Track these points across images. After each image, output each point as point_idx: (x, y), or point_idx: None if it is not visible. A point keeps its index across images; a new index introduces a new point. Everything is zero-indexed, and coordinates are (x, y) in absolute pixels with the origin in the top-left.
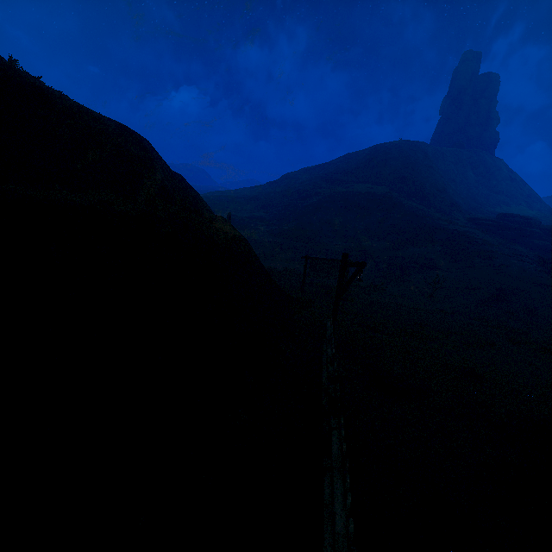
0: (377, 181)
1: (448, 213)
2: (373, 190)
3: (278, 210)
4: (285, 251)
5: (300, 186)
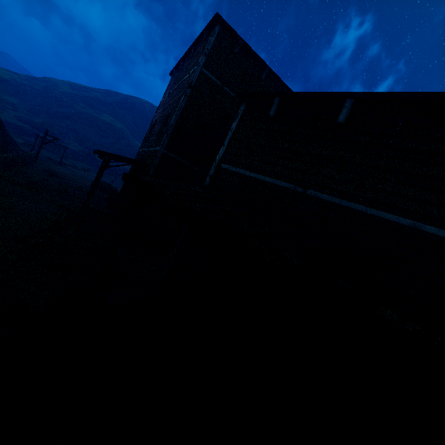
0: (121, 119)
1: None
2: (114, 123)
3: (31, 104)
4: (29, 135)
5: (59, 95)
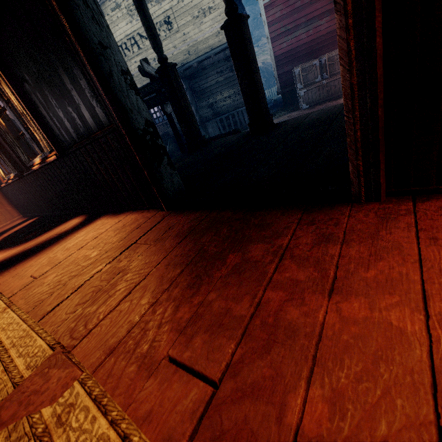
0: None
1: (257, 41)
2: None
3: None
4: None
5: None
